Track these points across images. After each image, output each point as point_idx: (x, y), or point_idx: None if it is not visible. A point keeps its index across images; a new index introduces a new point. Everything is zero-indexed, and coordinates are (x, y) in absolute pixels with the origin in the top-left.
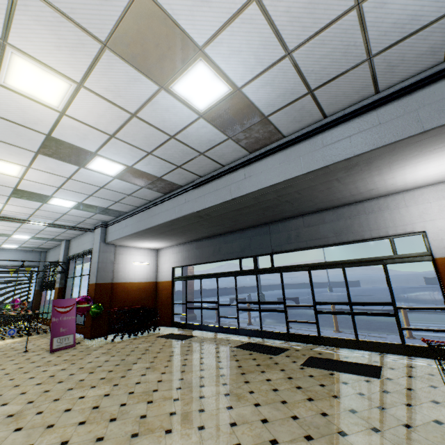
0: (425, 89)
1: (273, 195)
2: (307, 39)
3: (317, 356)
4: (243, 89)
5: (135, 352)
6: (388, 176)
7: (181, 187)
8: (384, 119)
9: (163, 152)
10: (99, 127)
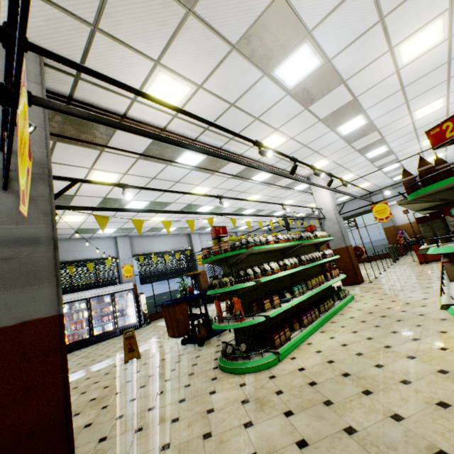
0: None
1: None
2: None
3: None
4: None
5: None
6: None
7: None
8: None
9: None
10: None
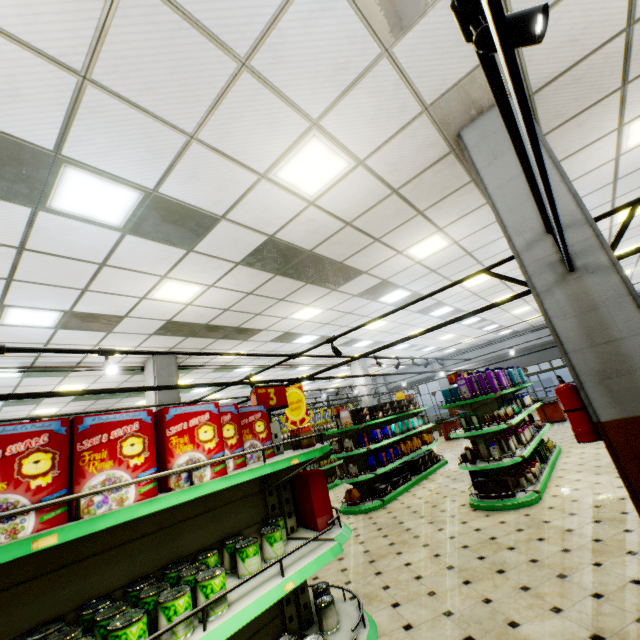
0: None
1: None
2: None
3: None
4: None
5: None
6: None
7: (518, 332)
8: None
9: (535, 323)
10: (528, 322)
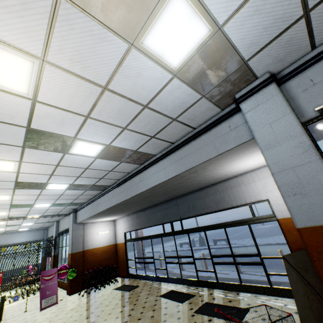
0: (216, 127)
1: (160, 189)
2: (130, 122)
3: (210, 301)
4: (111, 144)
5: (92, 306)
6: (227, 169)
7: (110, 186)
8: (200, 146)
9: (86, 175)
10: (41, 173)
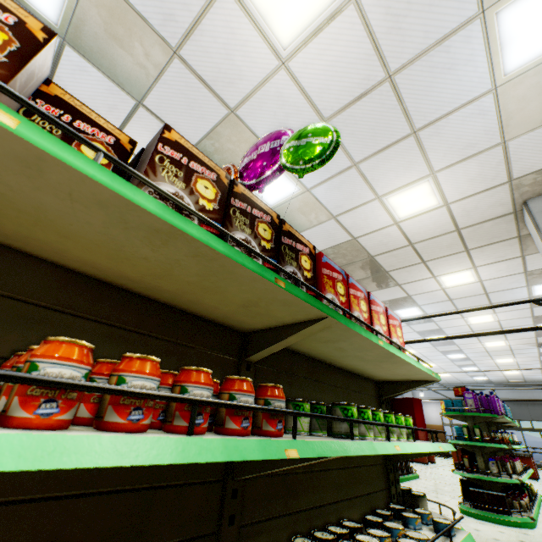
0: None
1: None
2: None
3: None
4: None
5: None
6: None
7: (492, 383)
8: None
9: (511, 379)
10: (505, 375)
